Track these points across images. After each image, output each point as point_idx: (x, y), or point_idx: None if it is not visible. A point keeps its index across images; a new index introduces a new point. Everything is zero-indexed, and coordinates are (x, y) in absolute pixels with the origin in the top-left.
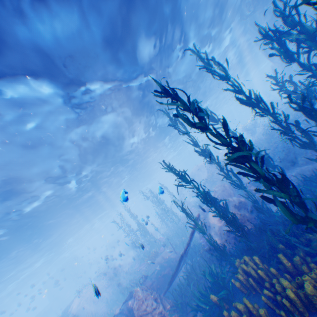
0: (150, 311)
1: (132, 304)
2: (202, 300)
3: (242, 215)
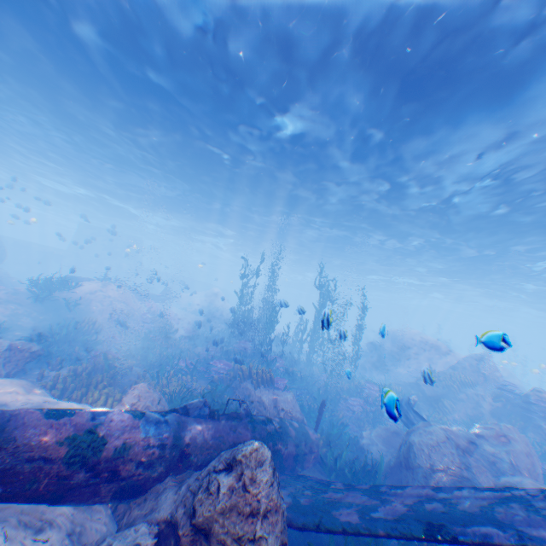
0: None
1: (188, 438)
2: None
3: None
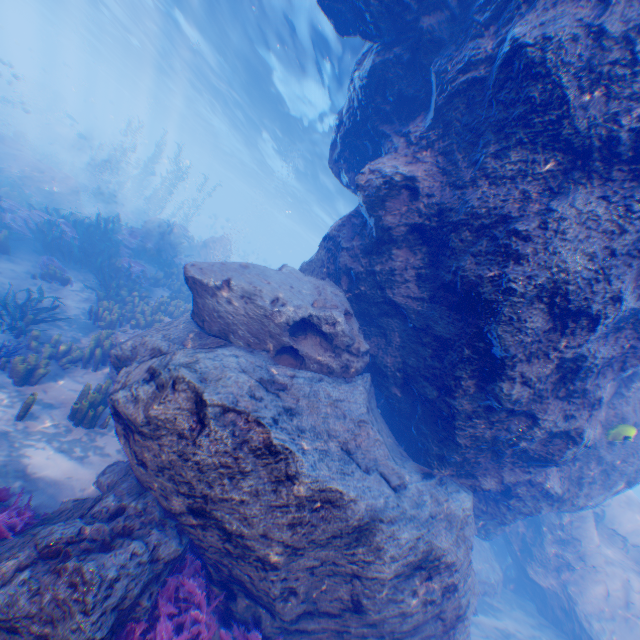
0: None
1: None
2: None
3: None
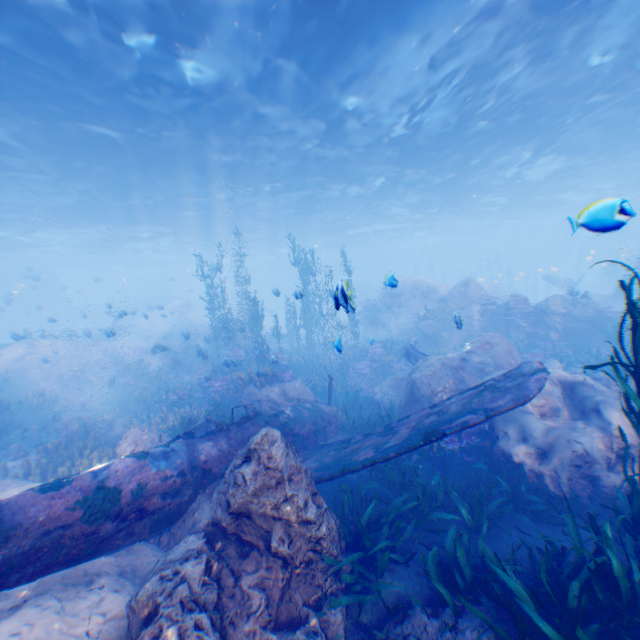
0: (286, 519)
1: (204, 456)
2: (579, 634)
3: (637, 441)
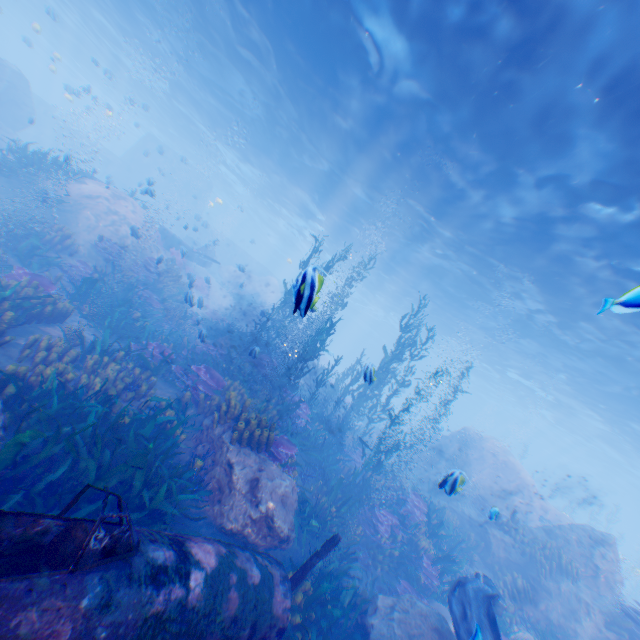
0: None
1: None
2: None
3: None
